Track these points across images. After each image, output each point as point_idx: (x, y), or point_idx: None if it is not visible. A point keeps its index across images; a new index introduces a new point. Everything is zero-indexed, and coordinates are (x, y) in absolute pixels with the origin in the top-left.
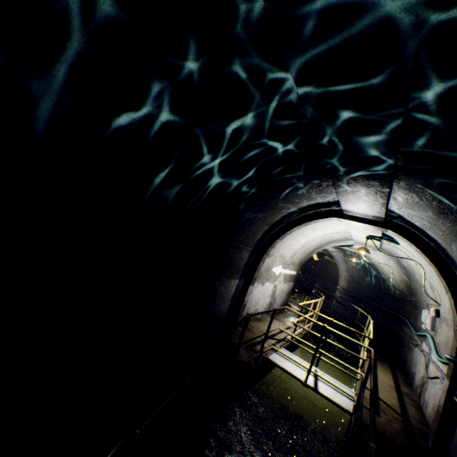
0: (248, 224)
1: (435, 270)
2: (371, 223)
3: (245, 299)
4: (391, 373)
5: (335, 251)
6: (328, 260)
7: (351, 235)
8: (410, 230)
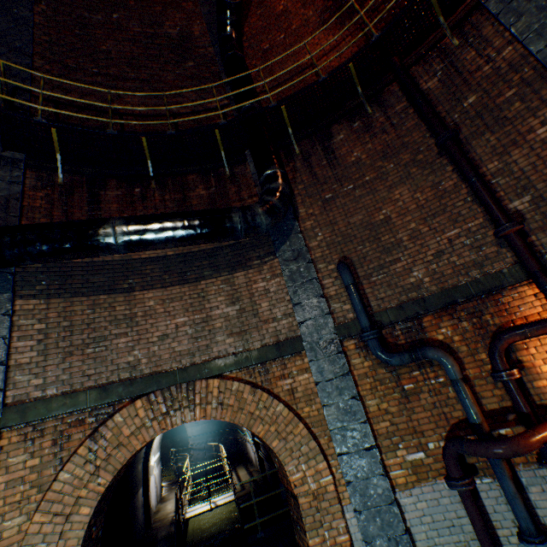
0: None
1: None
2: None
3: (150, 498)
4: (245, 467)
5: None
6: None
7: None
8: None
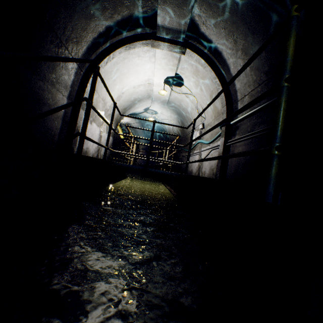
0: (70, 11)
1: (213, 75)
2: (176, 43)
3: (78, 124)
4: None
5: (136, 122)
6: (129, 140)
7: (152, 89)
8: (199, 49)
